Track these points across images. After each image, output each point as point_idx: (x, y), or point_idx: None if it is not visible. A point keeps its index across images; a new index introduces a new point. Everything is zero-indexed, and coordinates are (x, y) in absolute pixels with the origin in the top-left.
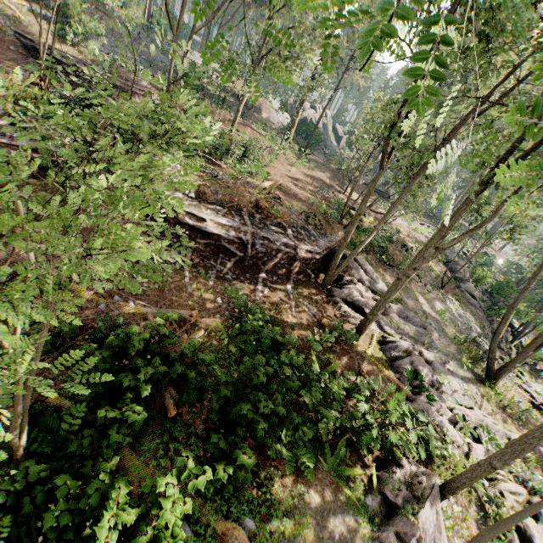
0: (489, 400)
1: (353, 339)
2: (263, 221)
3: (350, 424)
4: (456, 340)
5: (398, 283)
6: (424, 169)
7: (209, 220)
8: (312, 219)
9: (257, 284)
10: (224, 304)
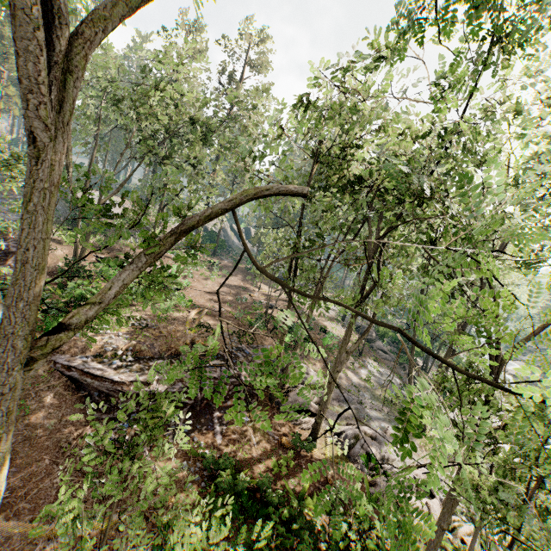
0: (426, 449)
1: (312, 449)
2: (203, 359)
3: (338, 547)
4: (386, 402)
5: (330, 386)
6: (319, 292)
7: (155, 380)
8: (243, 336)
9: (214, 427)
10: (191, 467)
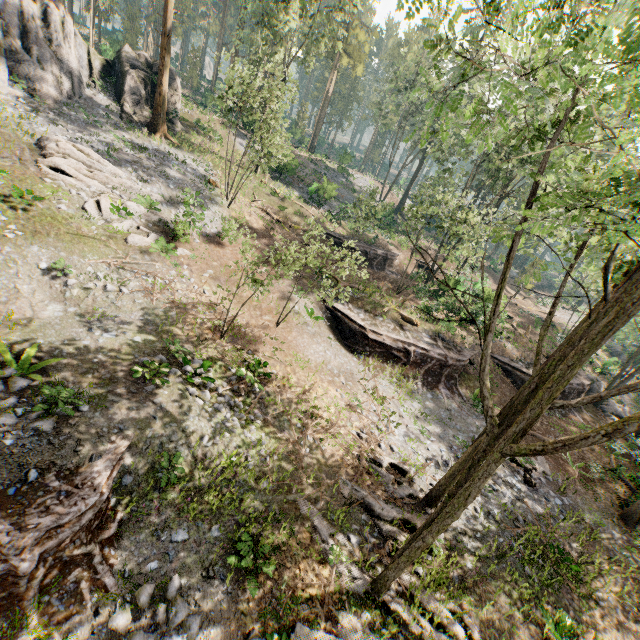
0: None
1: None
2: None
3: None
4: None
5: None
6: None
7: None
8: None
9: (575, 414)
10: None
